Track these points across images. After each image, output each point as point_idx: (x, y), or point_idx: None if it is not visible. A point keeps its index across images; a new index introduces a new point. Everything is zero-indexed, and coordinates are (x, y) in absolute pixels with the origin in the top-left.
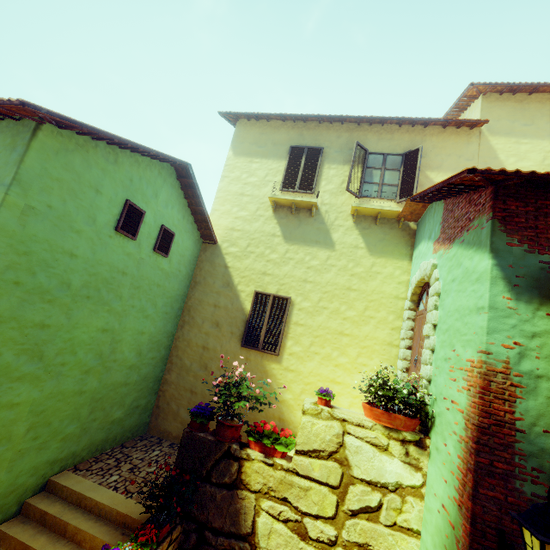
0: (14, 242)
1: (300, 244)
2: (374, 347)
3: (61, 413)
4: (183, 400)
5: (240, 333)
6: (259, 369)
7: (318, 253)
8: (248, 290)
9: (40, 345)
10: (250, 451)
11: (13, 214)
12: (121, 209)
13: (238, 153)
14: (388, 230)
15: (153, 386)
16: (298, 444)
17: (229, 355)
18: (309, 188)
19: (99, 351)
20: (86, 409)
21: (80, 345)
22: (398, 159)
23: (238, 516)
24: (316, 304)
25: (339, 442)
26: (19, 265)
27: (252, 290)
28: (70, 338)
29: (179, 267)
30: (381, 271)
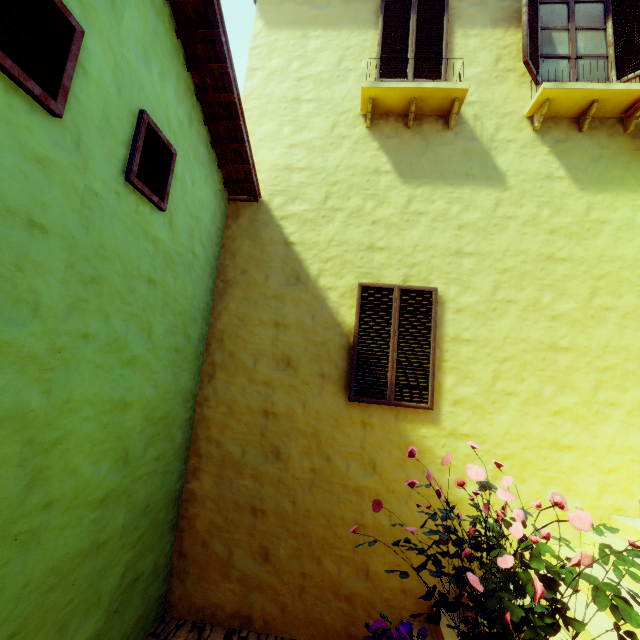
0: None
1: (434, 183)
2: (625, 366)
3: None
4: (237, 532)
5: (339, 373)
6: (393, 441)
7: (475, 197)
8: (343, 285)
9: None
10: None
11: None
12: None
13: (275, 22)
14: (606, 140)
15: (165, 515)
16: None
17: (323, 422)
18: (435, 74)
19: None
20: None
21: None
22: (596, 9)
23: None
24: (490, 296)
25: None
26: None
27: (350, 285)
28: None
29: (190, 244)
30: (607, 217)
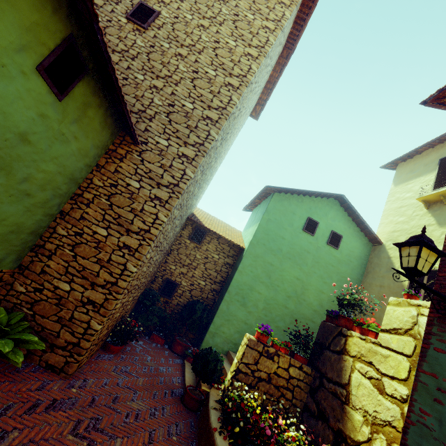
0: (264, 230)
1: None
2: None
3: (276, 311)
4: None
5: None
6: None
7: None
8: None
9: (270, 272)
10: (352, 331)
11: (264, 221)
12: (305, 221)
13: (397, 184)
14: None
15: None
16: (382, 325)
17: None
18: None
19: (295, 289)
20: (288, 319)
21: (285, 280)
22: None
23: (341, 371)
24: None
25: (414, 321)
26: (265, 238)
27: None
28: (281, 275)
29: (349, 259)
30: None
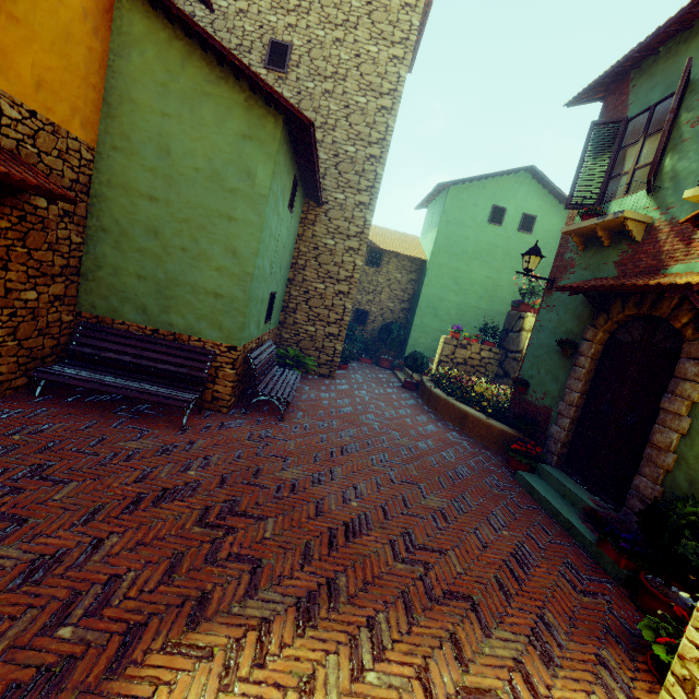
0: (444, 235)
1: None
2: None
3: (469, 314)
4: None
5: None
6: None
7: None
8: None
9: (457, 278)
10: (528, 313)
11: (443, 225)
12: (490, 211)
13: None
14: None
15: None
16: None
17: None
18: None
19: (486, 288)
20: (482, 319)
21: (475, 283)
22: None
23: (519, 343)
24: None
25: None
26: (446, 244)
27: None
28: (470, 278)
29: (546, 241)
30: None
